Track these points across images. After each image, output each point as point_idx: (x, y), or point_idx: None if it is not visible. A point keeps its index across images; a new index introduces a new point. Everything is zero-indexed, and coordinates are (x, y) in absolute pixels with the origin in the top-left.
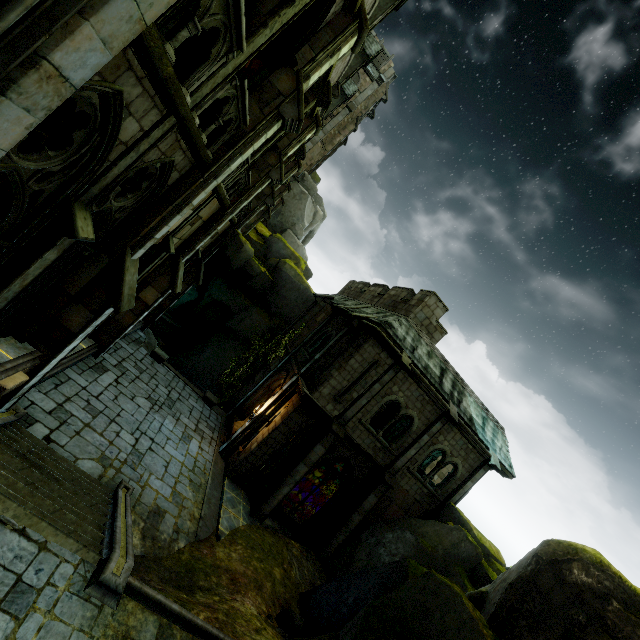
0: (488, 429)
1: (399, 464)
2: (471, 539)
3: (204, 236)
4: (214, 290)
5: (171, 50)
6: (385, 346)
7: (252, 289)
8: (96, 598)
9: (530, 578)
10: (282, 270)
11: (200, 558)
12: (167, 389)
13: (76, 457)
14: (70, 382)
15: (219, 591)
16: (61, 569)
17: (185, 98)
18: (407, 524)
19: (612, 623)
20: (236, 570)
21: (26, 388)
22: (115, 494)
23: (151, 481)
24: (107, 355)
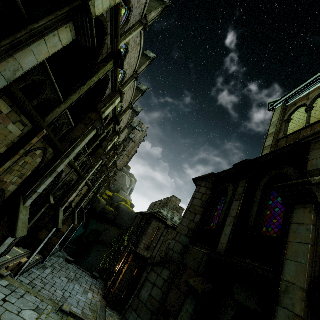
0: None
1: None
2: None
3: (84, 200)
4: (91, 225)
5: (73, 159)
6: (160, 220)
7: (108, 219)
8: (60, 315)
9: None
10: (120, 207)
11: None
12: (74, 273)
13: None
14: (34, 273)
15: None
16: (49, 307)
17: (76, 165)
18: None
19: None
20: None
21: (23, 269)
22: None
23: (72, 308)
24: (46, 262)
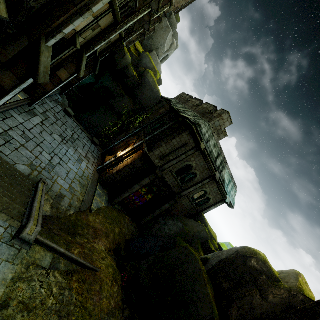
0: (230, 186)
1: (184, 193)
2: (207, 231)
3: (101, 41)
4: (104, 79)
5: None
6: (194, 136)
7: (127, 84)
8: (17, 245)
9: (231, 260)
10: (146, 76)
11: (80, 220)
12: (72, 132)
13: (15, 162)
14: (12, 118)
15: (88, 237)
16: None
17: None
18: (180, 218)
19: (260, 283)
20: (97, 228)
21: None
22: (37, 185)
23: (58, 180)
24: (37, 106)
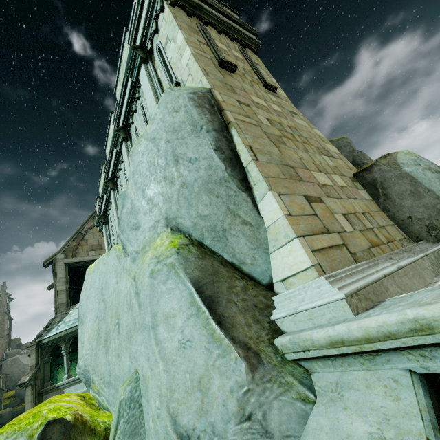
0: None
1: None
2: None
3: None
4: None
5: None
6: None
7: None
8: None
9: None
10: None
11: None
12: None
13: None
14: None
15: None
16: None
17: None
18: None
19: None
20: None
21: None
22: None
23: None
24: None
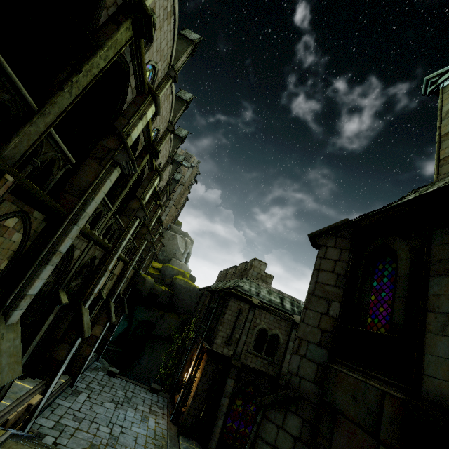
0: None
1: (284, 369)
2: None
3: (120, 283)
4: (138, 314)
5: (88, 225)
6: (240, 298)
7: (161, 303)
8: None
9: None
10: (175, 283)
11: None
12: (123, 392)
13: None
14: (60, 406)
15: None
16: None
17: (95, 234)
18: None
19: None
20: None
21: (38, 410)
22: None
23: None
24: (78, 383)
